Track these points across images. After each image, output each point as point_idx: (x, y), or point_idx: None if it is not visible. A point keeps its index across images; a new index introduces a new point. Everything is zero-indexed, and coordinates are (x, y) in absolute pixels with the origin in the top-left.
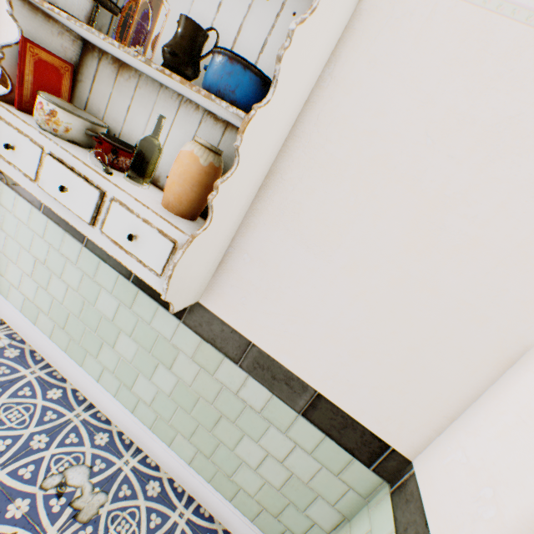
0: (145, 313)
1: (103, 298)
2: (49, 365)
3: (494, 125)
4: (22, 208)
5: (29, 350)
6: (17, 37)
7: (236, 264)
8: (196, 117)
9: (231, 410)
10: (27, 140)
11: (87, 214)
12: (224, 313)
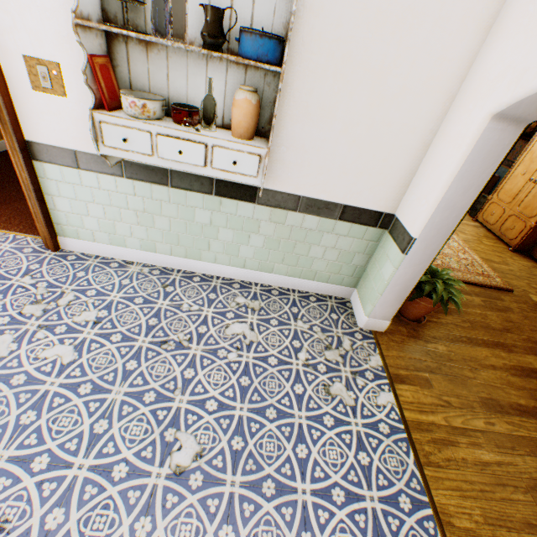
0: (231, 210)
1: (198, 214)
2: (179, 270)
3: (402, 14)
4: (106, 182)
5: (162, 268)
6: (27, 41)
7: (279, 156)
8: (222, 67)
9: (301, 237)
10: (135, 131)
11: (200, 162)
12: (280, 187)
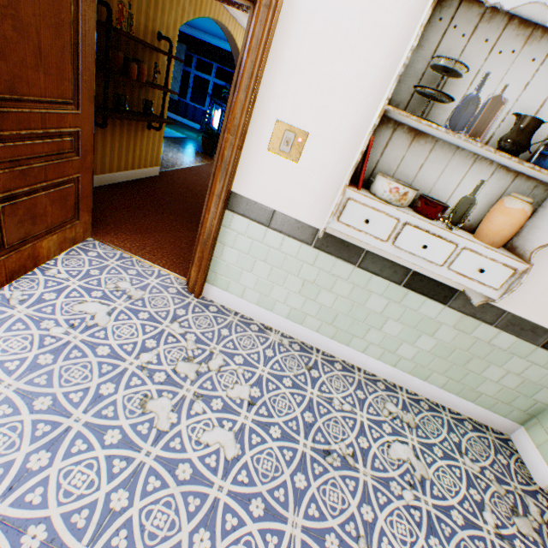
0: (412, 305)
1: (372, 300)
2: (318, 349)
3: None
4: (289, 246)
5: (300, 342)
6: (288, 109)
7: None
8: (488, 170)
9: (481, 353)
10: (381, 215)
11: (439, 260)
12: None
